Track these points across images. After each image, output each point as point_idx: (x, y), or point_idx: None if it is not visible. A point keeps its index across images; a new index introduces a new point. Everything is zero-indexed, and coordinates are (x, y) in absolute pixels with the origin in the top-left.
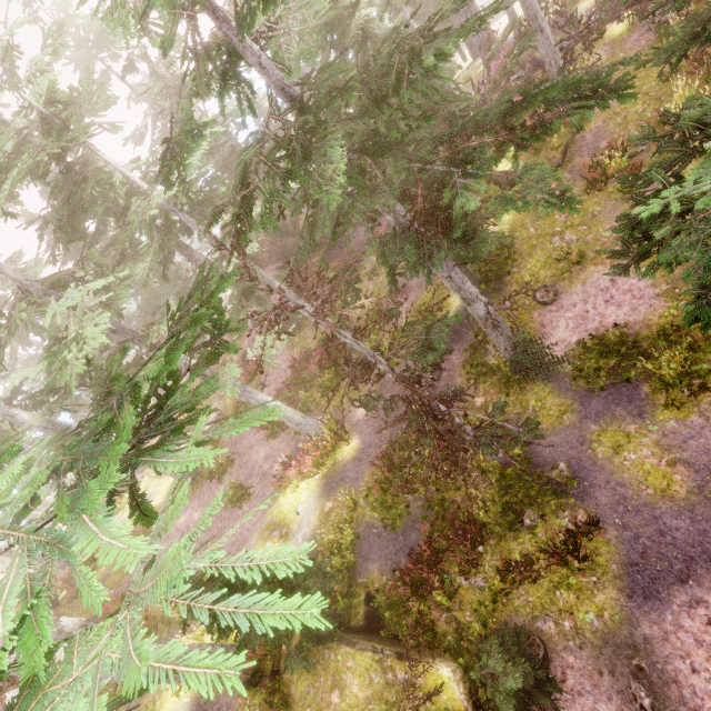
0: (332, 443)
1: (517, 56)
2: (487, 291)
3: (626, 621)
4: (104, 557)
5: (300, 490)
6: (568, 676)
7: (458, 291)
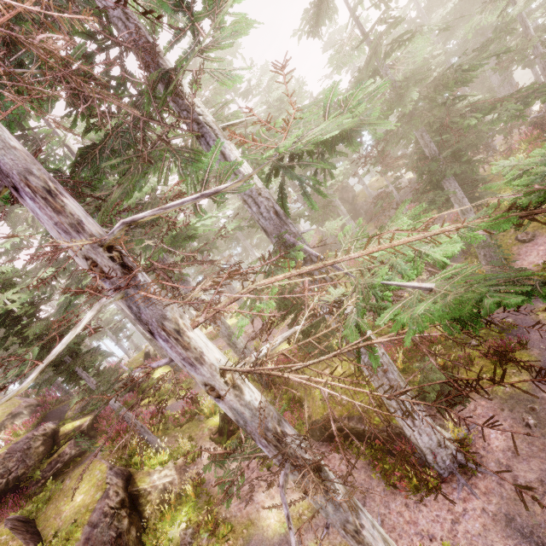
0: None
1: None
2: None
3: (530, 390)
4: None
5: None
6: (478, 409)
7: (458, 203)
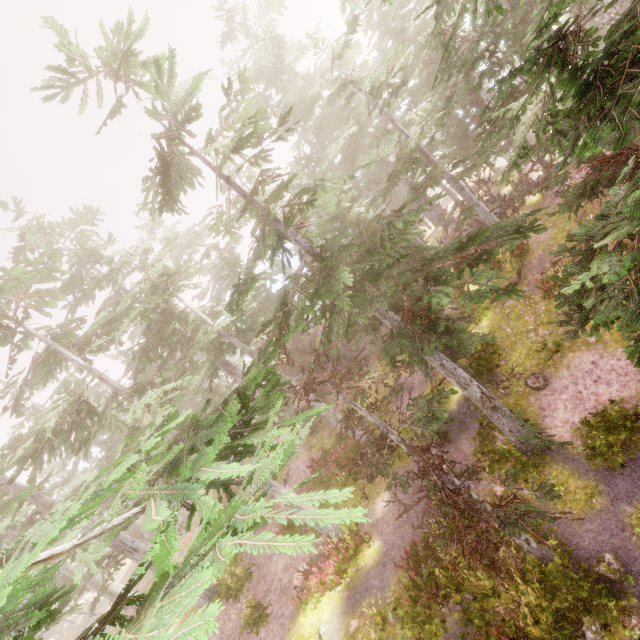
0: (353, 546)
1: (463, 220)
2: (481, 383)
3: None
4: (223, 475)
5: (321, 606)
6: None
7: (452, 377)
